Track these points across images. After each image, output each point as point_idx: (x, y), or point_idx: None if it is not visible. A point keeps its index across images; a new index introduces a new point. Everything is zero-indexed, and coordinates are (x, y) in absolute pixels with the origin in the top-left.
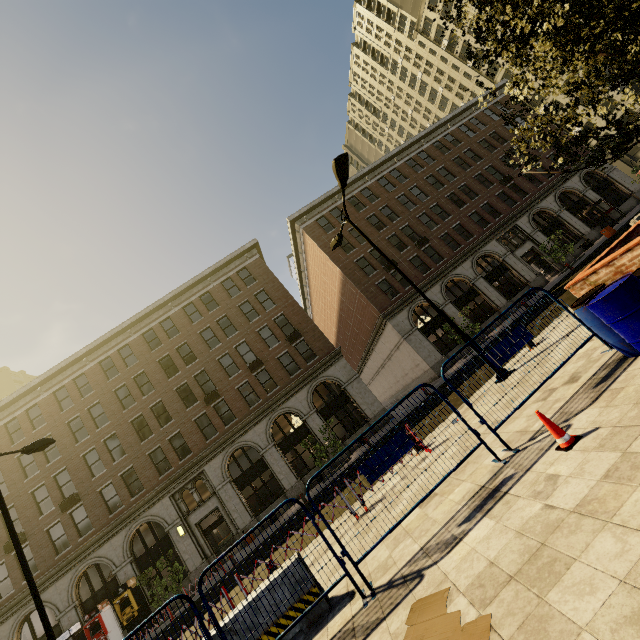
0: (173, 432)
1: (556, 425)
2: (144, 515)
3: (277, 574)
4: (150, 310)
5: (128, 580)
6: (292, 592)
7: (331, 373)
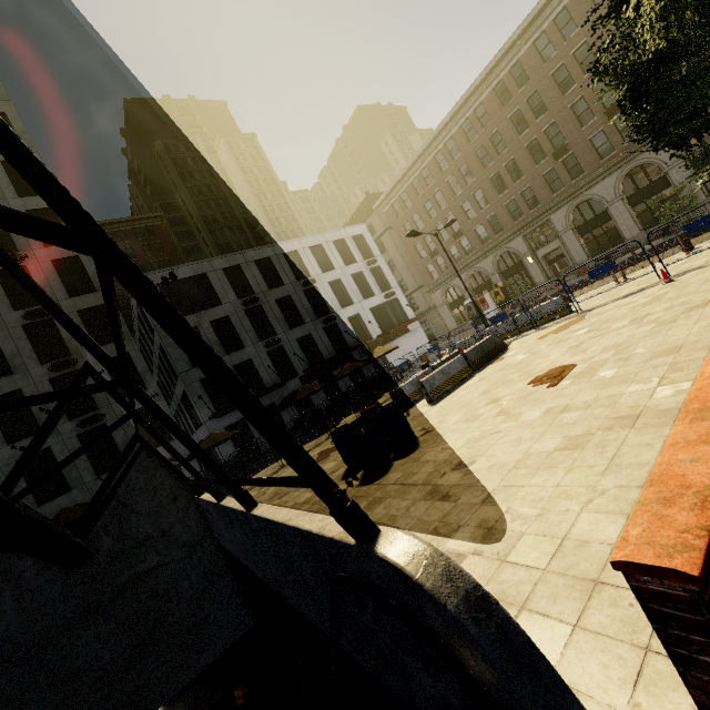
0: (524, 187)
1: (665, 275)
2: (504, 247)
3: (552, 300)
4: (498, 58)
5: (497, 283)
6: (556, 306)
7: None
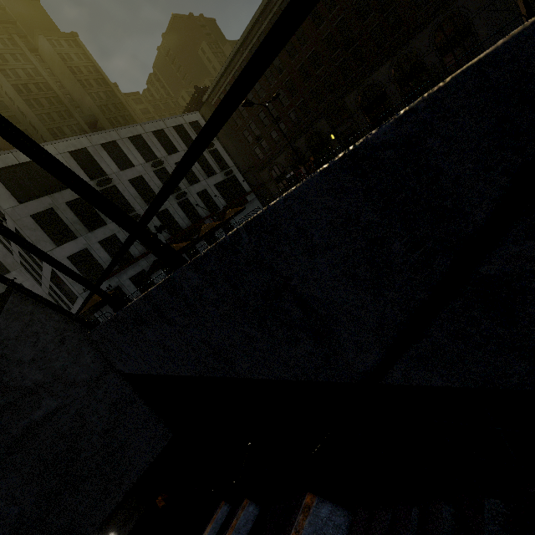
0: (324, 76)
1: None
2: (313, 128)
3: None
4: None
5: (310, 158)
6: None
7: (461, 3)
